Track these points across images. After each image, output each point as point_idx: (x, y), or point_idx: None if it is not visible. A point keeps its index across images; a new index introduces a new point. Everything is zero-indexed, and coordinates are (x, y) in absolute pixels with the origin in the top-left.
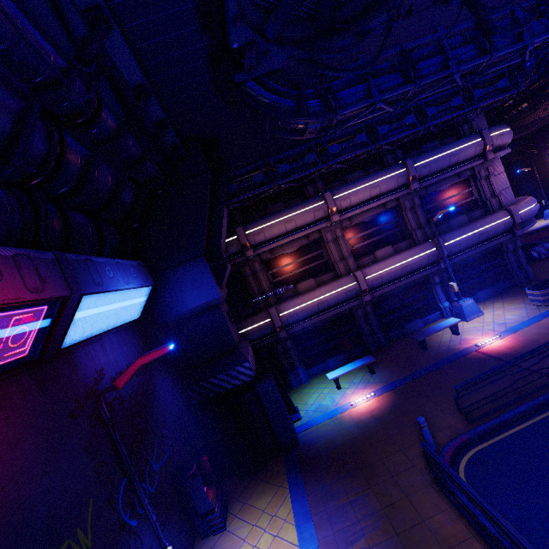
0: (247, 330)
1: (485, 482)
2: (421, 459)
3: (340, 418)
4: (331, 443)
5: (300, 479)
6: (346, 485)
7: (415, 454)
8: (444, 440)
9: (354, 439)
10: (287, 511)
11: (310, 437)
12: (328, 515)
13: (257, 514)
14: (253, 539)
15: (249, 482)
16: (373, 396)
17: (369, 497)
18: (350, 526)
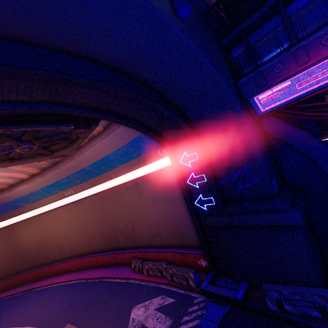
0: (323, 140)
1: None
2: None
3: None
4: None
5: None
6: None
7: None
8: None
9: None
10: None
11: None
12: None
13: None
14: None
15: None
16: None
17: None
18: None
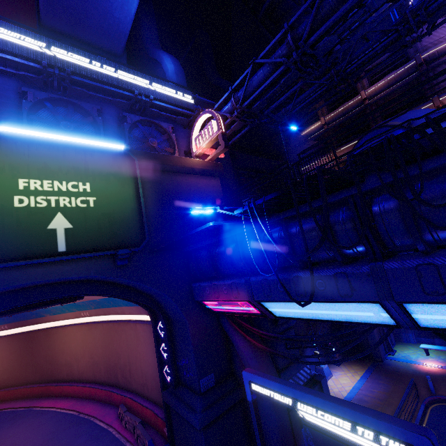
0: None
1: (441, 410)
2: (424, 392)
3: (411, 365)
4: (395, 369)
5: (372, 370)
6: (387, 380)
7: (425, 390)
8: (444, 394)
9: (407, 373)
10: (361, 373)
11: (390, 362)
12: (372, 381)
13: (351, 368)
14: (346, 372)
15: (354, 360)
16: (439, 367)
17: (391, 386)
18: (377, 386)
